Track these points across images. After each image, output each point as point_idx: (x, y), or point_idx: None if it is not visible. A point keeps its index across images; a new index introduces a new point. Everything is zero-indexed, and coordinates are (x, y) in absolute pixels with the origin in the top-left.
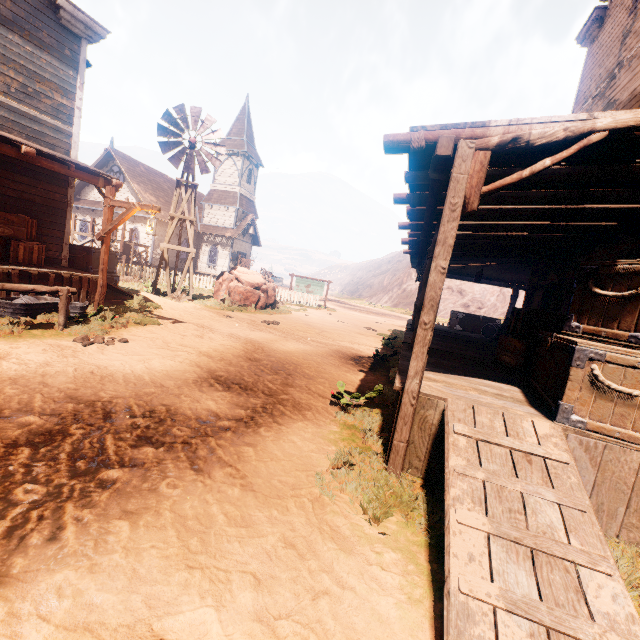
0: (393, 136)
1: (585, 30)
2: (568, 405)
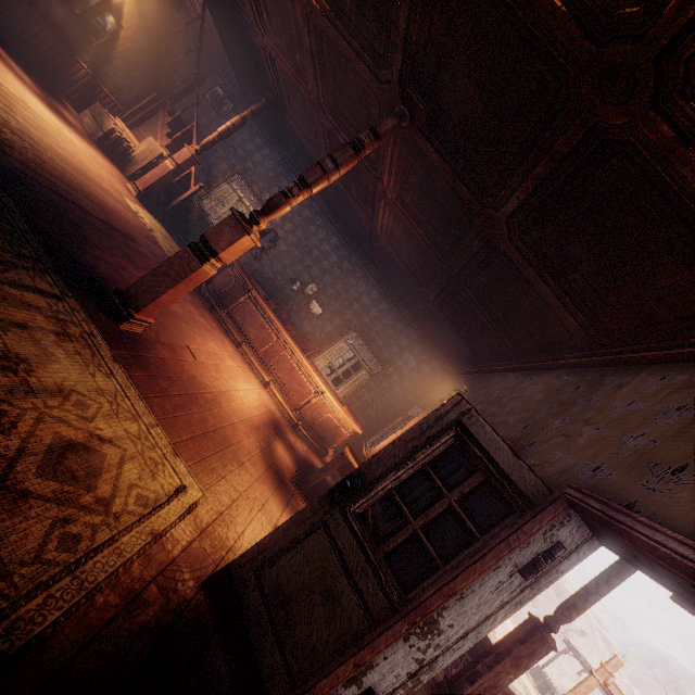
0: None
1: None
2: None
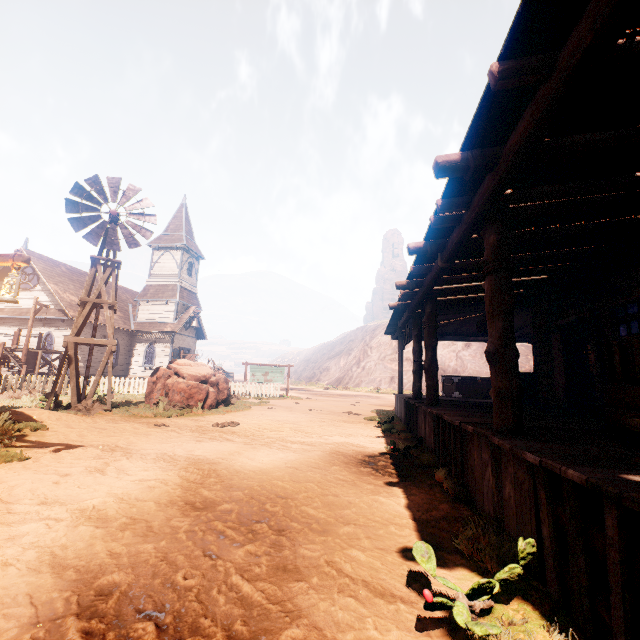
0: None
1: None
2: None
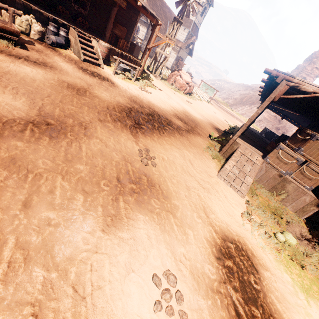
0: (267, 69)
1: None
2: (268, 157)
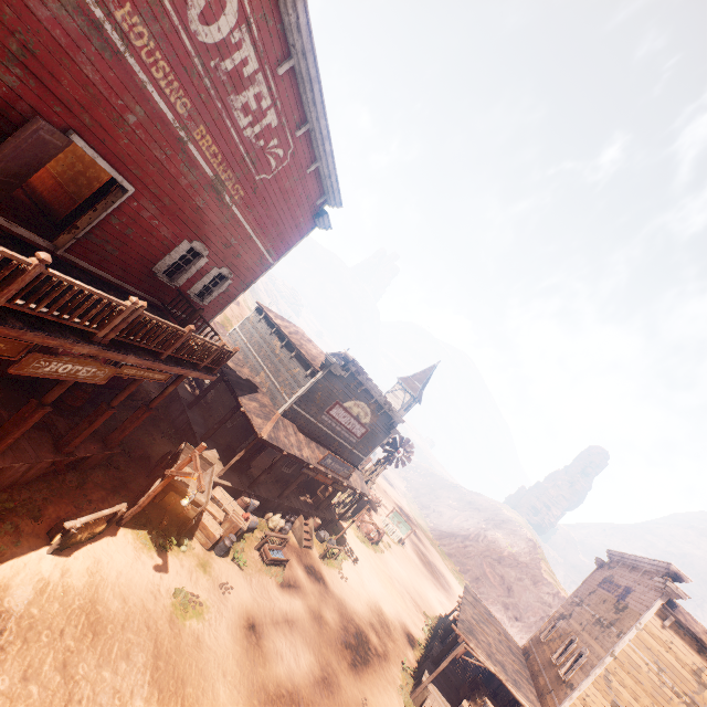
0: (453, 626)
1: (597, 560)
2: None
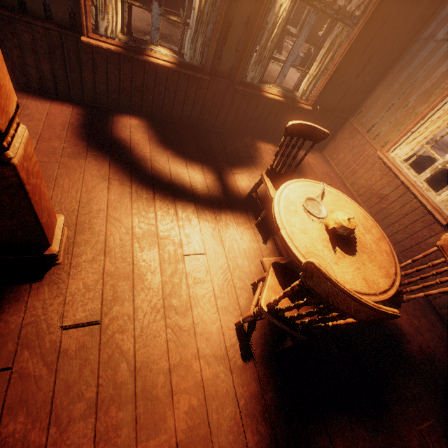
0: None
1: None
2: None
